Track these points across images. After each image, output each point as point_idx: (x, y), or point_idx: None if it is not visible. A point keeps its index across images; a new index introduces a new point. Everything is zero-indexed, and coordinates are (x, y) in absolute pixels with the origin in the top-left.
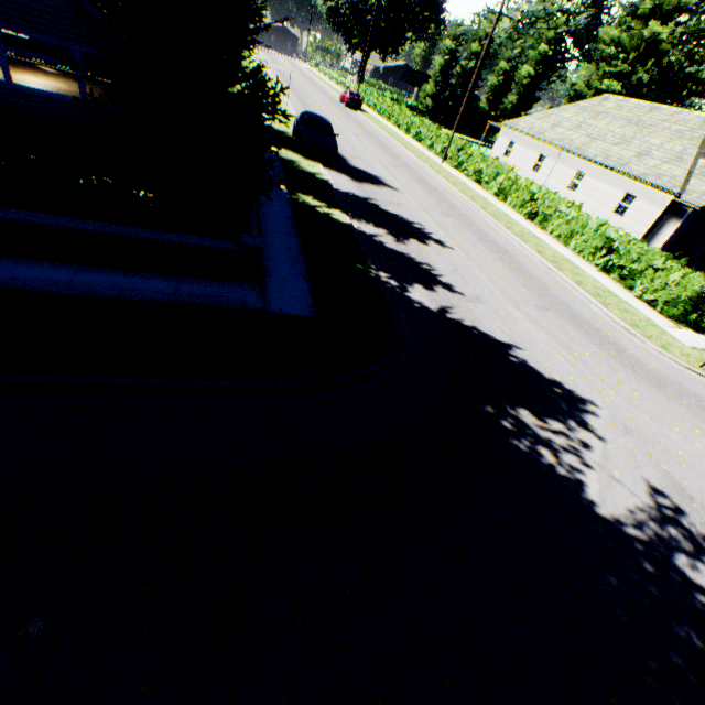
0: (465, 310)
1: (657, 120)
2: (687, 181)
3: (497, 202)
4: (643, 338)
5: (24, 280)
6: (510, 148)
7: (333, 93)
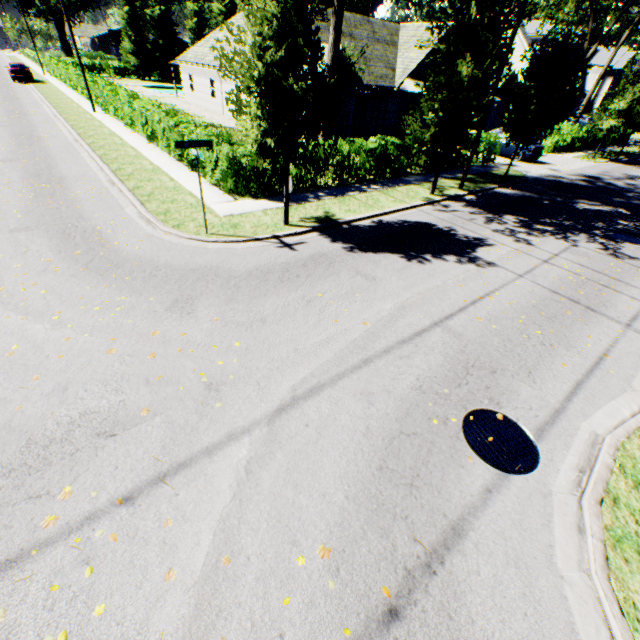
0: None
1: None
2: None
3: (131, 134)
4: (158, 223)
5: None
6: (193, 82)
7: None
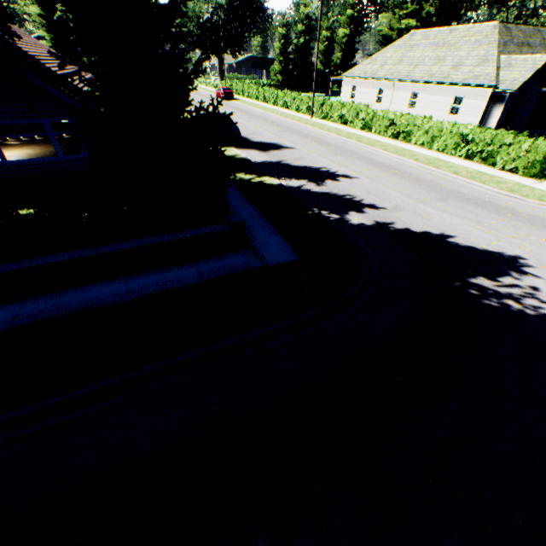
0: (393, 219)
1: (457, 38)
2: (498, 74)
3: (365, 133)
4: (523, 198)
5: (97, 299)
6: (353, 91)
7: (207, 93)
